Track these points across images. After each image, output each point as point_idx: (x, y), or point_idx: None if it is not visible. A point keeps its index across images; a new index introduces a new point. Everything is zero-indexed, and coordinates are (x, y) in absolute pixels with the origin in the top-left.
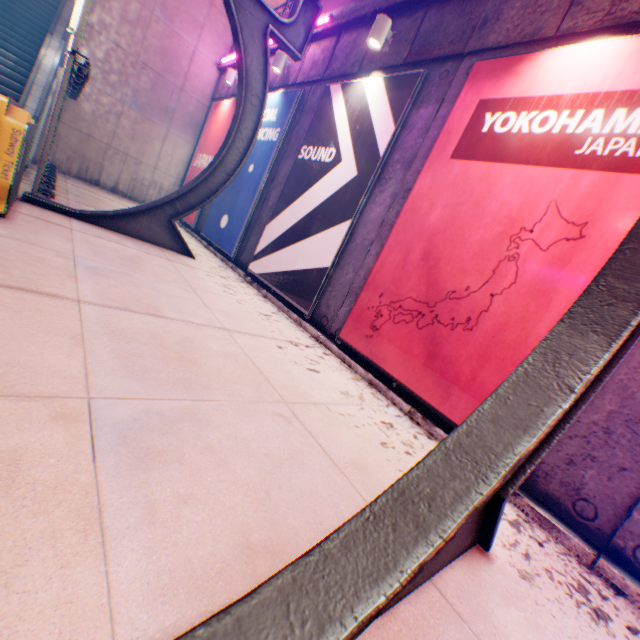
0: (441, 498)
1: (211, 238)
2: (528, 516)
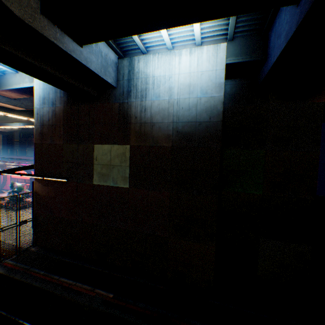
0: None
1: None
2: None
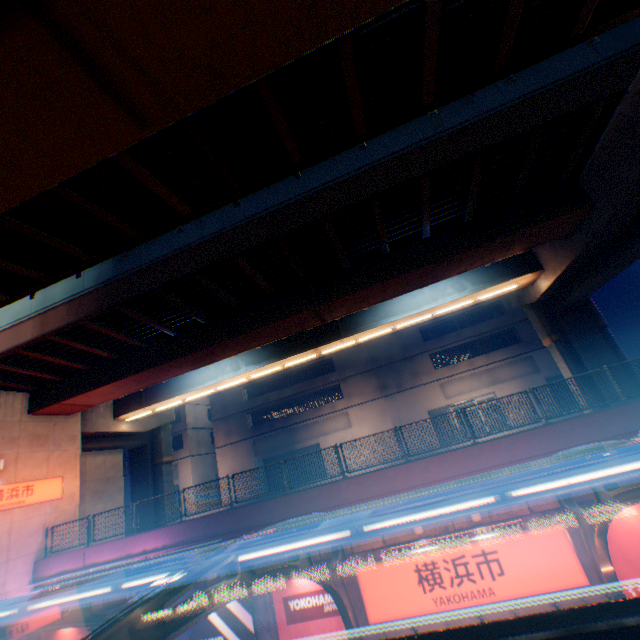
0: None
1: None
2: None
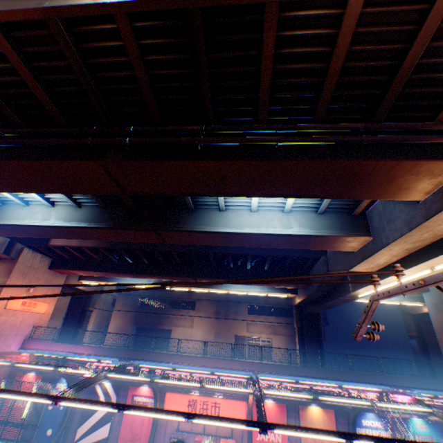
0: None
1: (42, 440)
2: None
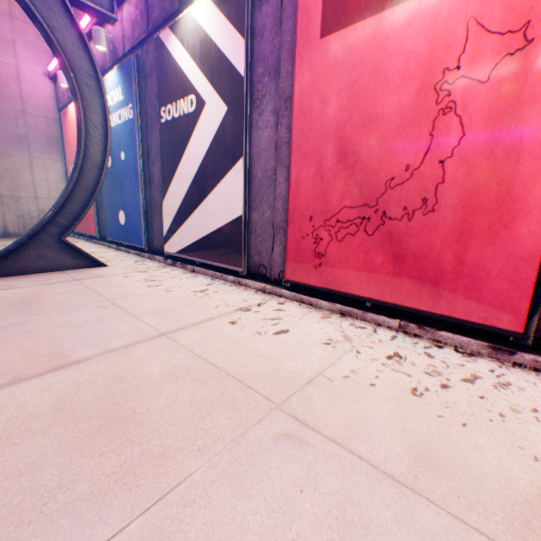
0: None
1: (118, 239)
2: None
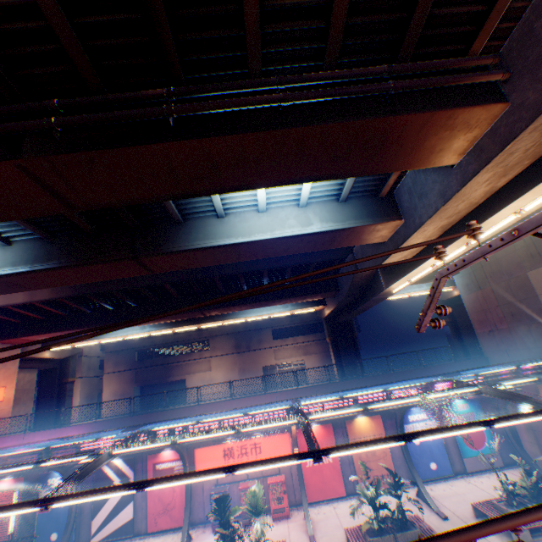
0: (185, 536)
1: None
2: (198, 527)
